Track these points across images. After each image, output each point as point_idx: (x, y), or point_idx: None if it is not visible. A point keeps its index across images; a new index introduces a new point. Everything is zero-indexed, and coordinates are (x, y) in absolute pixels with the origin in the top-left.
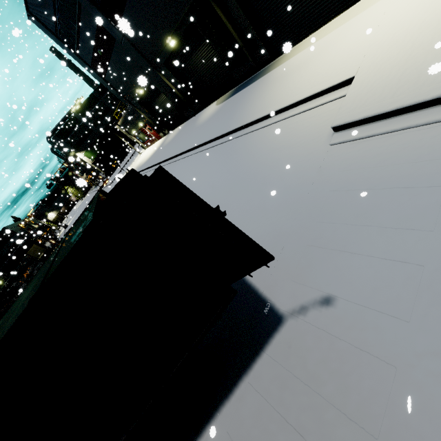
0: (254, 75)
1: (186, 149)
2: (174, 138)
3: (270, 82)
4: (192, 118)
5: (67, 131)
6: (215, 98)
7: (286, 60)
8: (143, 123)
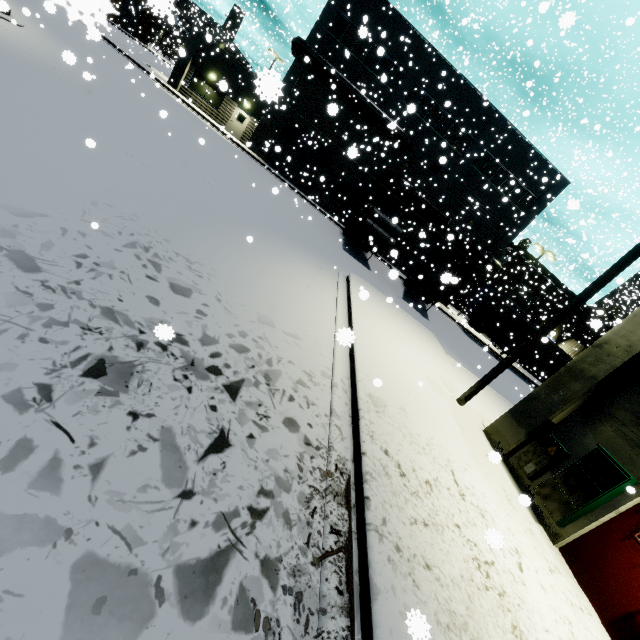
0: None
1: None
2: None
3: None
4: None
5: None
6: None
7: None
8: None
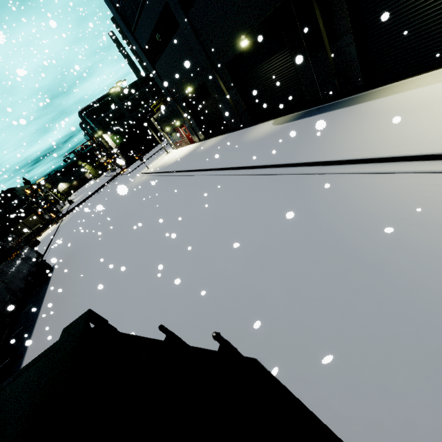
0: (334, 102)
1: (226, 166)
2: (211, 147)
3: (367, 115)
4: (237, 132)
5: (101, 111)
6: (271, 117)
7: (394, 94)
8: (180, 123)
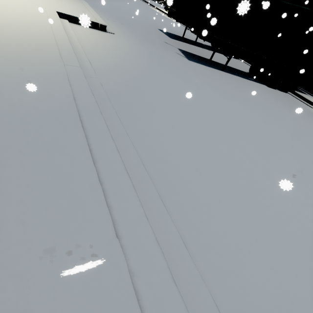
0: None
1: None
2: None
3: None
4: None
5: None
6: None
7: None
8: None
